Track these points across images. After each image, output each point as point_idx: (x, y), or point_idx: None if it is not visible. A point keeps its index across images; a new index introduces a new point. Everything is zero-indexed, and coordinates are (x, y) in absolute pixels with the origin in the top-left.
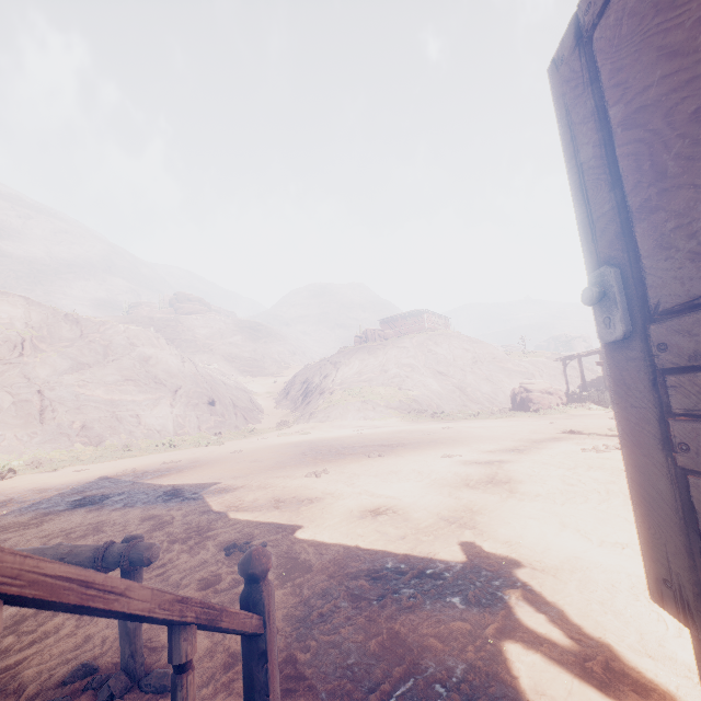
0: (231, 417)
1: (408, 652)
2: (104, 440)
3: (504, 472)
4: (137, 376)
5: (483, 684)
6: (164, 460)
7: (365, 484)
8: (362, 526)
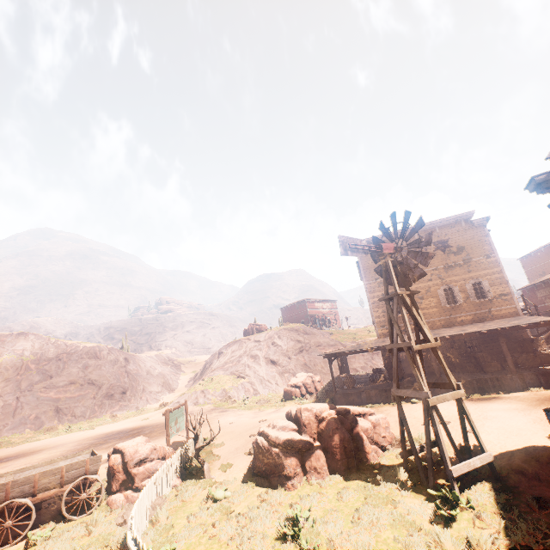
0: (136, 401)
1: None
2: (43, 425)
3: None
4: (78, 380)
5: None
6: (35, 447)
7: None
8: None
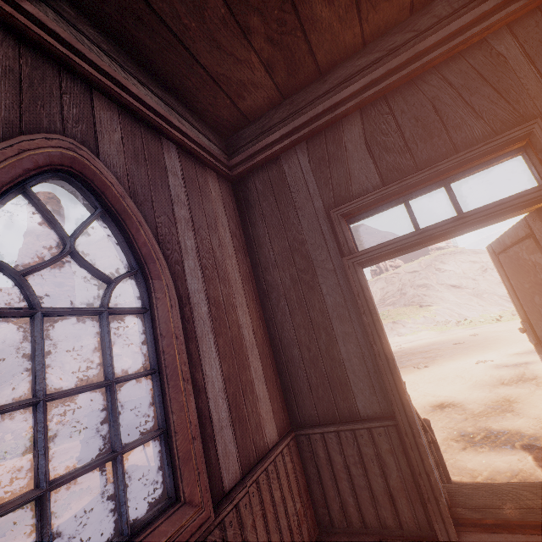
0: None
1: (486, 467)
2: None
3: (530, 371)
4: None
5: (528, 476)
6: None
7: (425, 389)
8: (436, 415)
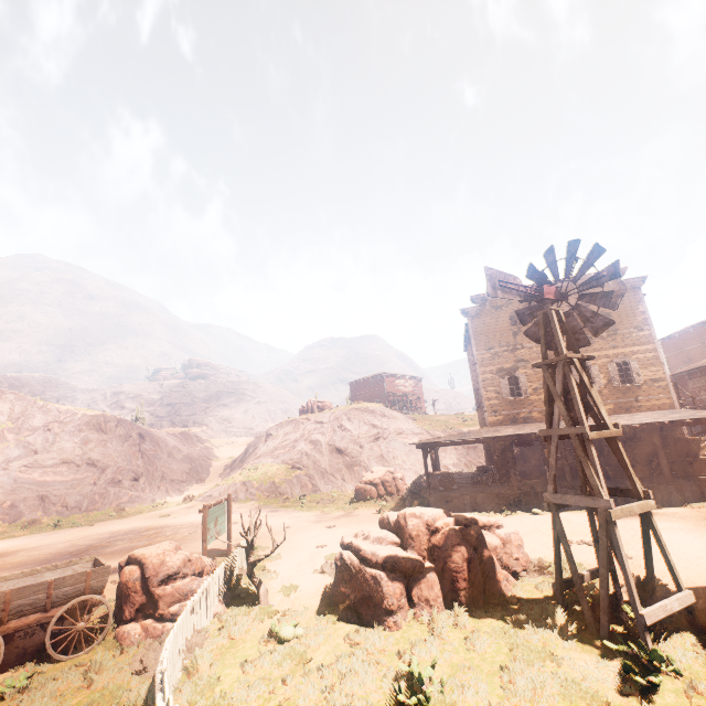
0: (152, 491)
1: None
2: (22, 517)
3: None
4: (73, 459)
5: None
6: (8, 546)
7: None
8: None
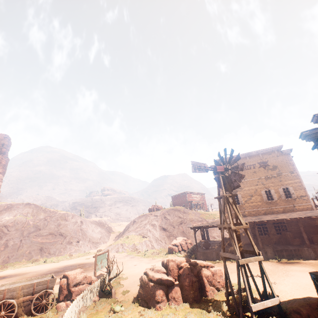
0: (84, 247)
1: None
2: (32, 258)
3: None
4: (54, 232)
5: None
6: (26, 270)
7: None
8: None
